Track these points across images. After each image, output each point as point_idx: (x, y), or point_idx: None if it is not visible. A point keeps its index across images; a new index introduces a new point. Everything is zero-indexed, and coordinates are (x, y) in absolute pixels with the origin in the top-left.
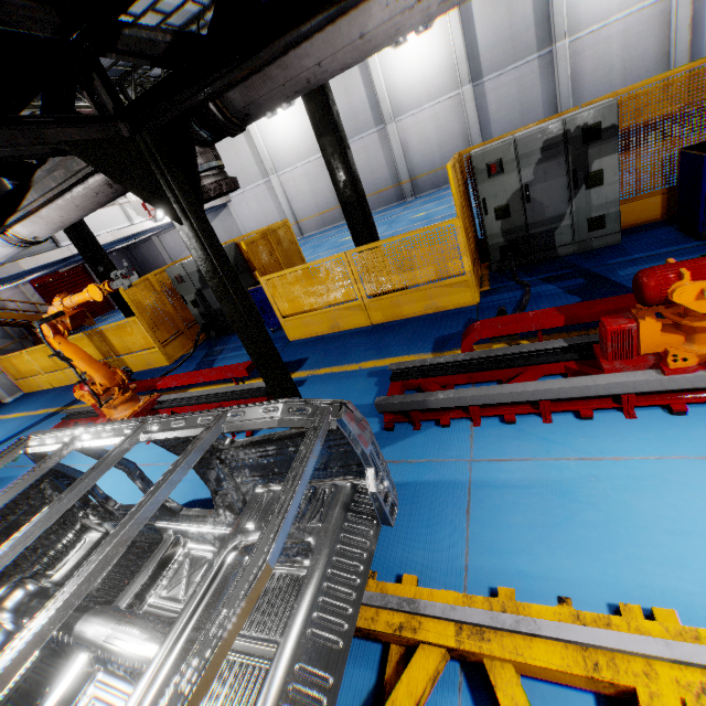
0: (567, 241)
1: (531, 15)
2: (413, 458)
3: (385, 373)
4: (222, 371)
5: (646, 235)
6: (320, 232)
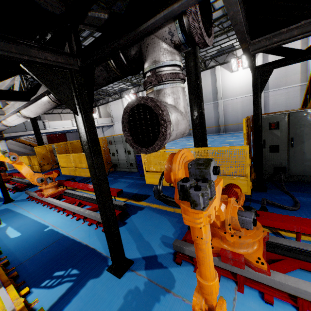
0: (127, 167)
1: (211, 90)
2: (18, 205)
3: None
4: None
5: None
6: None
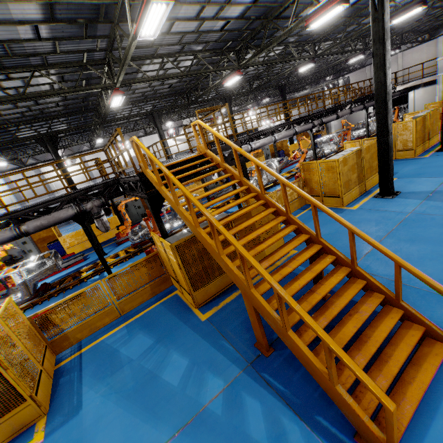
0: None
1: (42, 186)
2: None
3: None
4: None
5: None
6: None
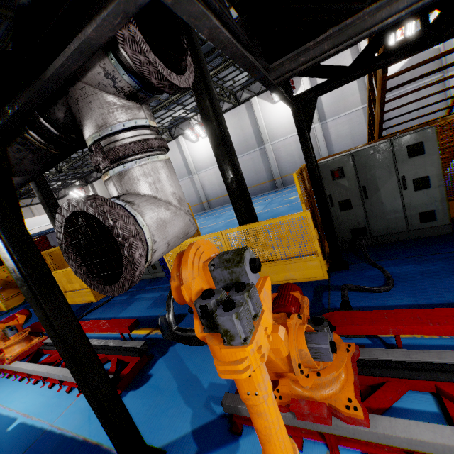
0: (148, 272)
1: (252, 132)
2: None
3: None
4: None
5: None
6: None
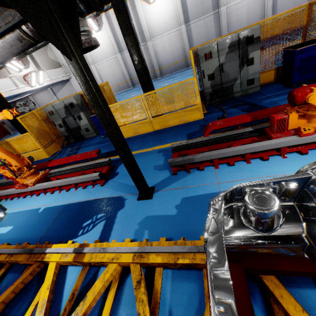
0: (238, 90)
1: None
2: (190, 185)
3: (166, 150)
4: (83, 155)
5: (270, 87)
6: (118, 93)
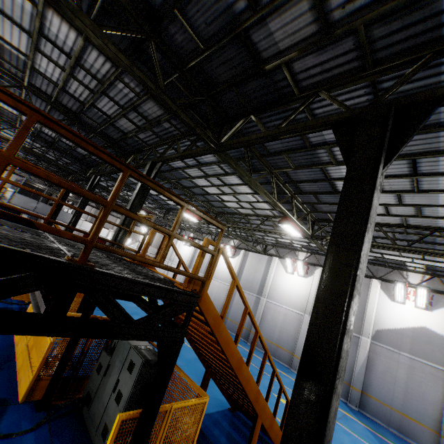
0: None
1: (260, 280)
2: None
3: None
4: None
5: None
6: None
